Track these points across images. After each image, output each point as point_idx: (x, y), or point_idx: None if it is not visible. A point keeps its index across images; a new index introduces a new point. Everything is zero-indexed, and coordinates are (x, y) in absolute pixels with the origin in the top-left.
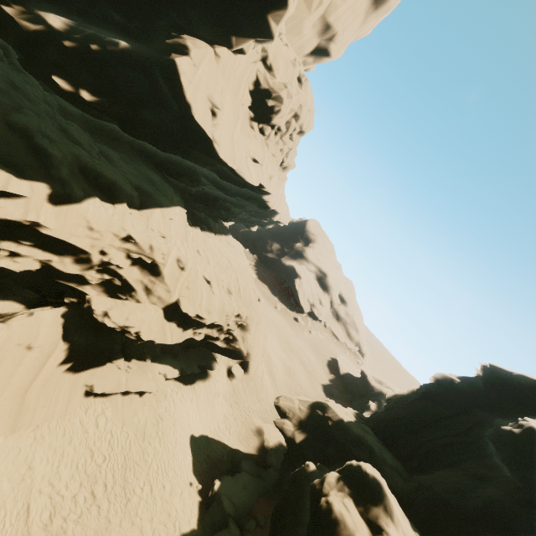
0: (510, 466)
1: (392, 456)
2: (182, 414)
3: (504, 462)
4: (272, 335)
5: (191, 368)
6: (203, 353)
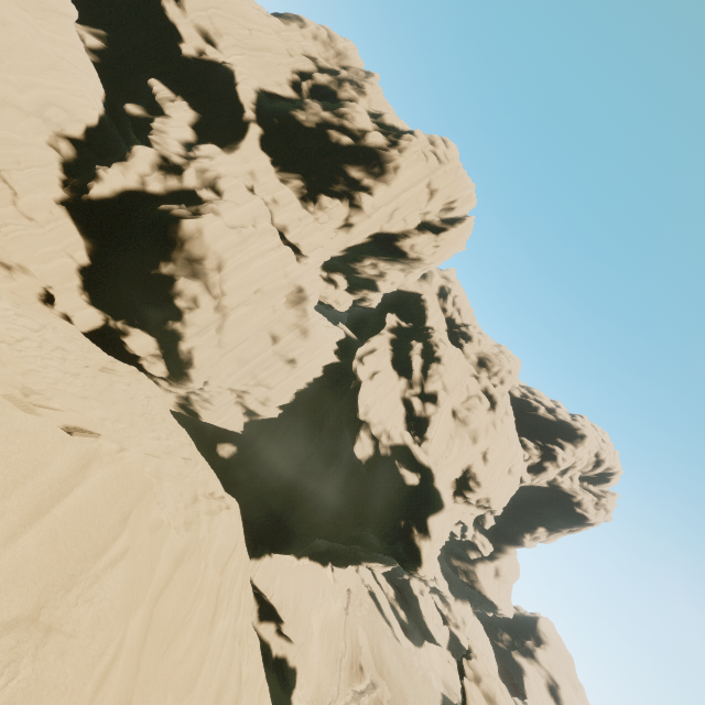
0: None
1: None
2: None
3: None
4: None
5: None
6: None
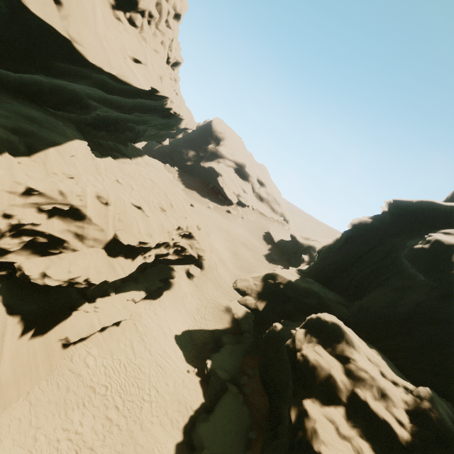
0: (426, 274)
1: (334, 293)
2: (161, 324)
3: (420, 272)
4: (213, 231)
5: (154, 285)
6: (160, 269)
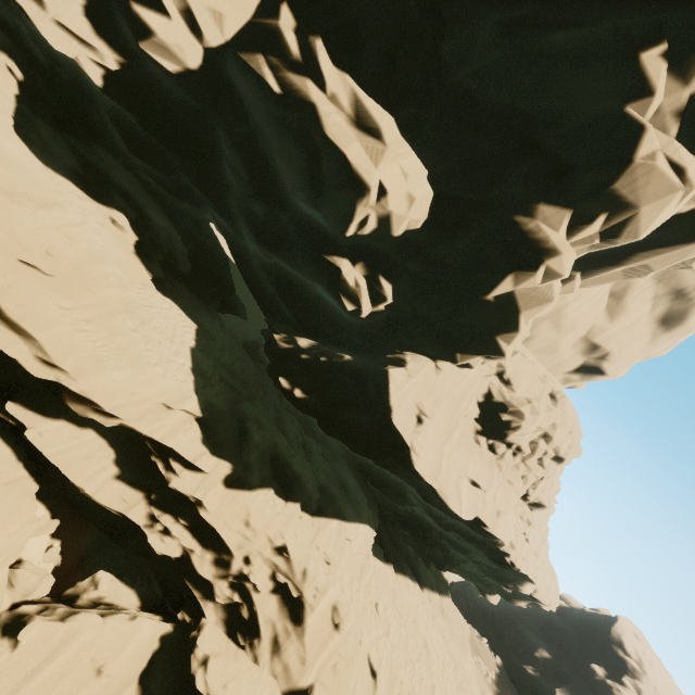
0: None
1: None
2: None
3: None
4: None
5: None
6: None
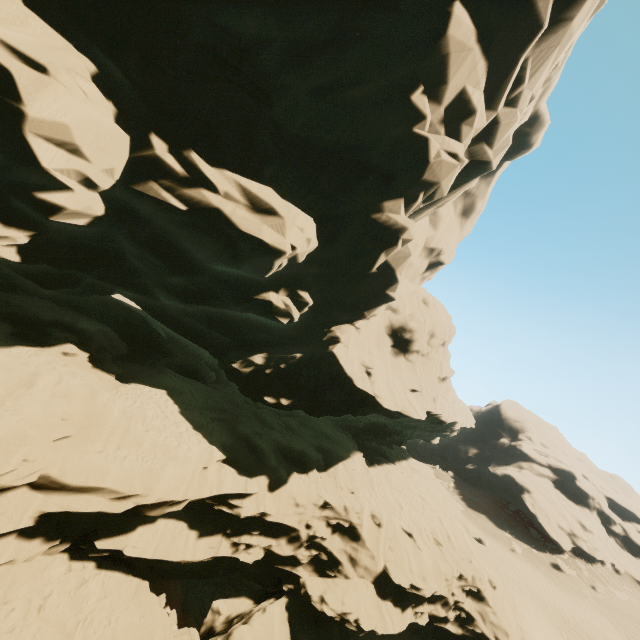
0: None
1: None
2: None
3: None
4: (527, 604)
5: None
6: None
